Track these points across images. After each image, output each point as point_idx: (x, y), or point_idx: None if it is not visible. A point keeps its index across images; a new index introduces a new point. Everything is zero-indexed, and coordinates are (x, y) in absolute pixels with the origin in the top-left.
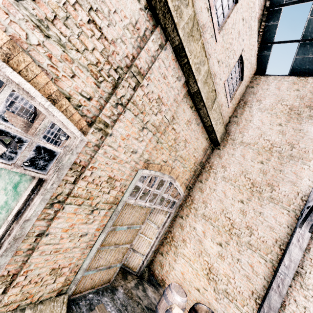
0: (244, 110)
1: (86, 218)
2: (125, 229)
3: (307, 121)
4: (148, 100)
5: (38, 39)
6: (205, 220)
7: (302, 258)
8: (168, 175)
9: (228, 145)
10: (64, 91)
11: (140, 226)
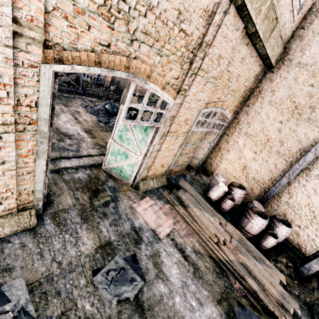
0: (316, 17)
1: (174, 142)
2: (191, 145)
3: None
4: (211, 61)
5: (158, 60)
6: (247, 136)
7: (315, 160)
8: (221, 107)
9: (283, 68)
10: (167, 81)
11: (199, 143)
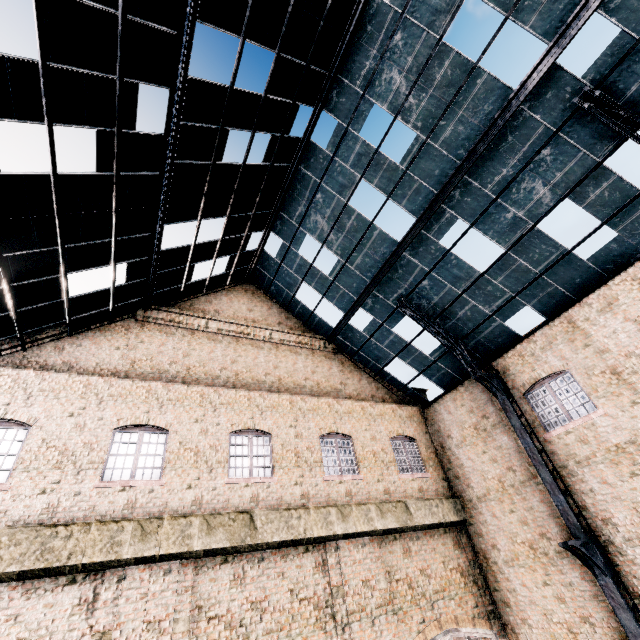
0: (447, 456)
1: None
2: None
3: (496, 433)
4: (358, 595)
5: None
6: None
7: None
8: (441, 632)
9: (473, 512)
10: None
11: None
